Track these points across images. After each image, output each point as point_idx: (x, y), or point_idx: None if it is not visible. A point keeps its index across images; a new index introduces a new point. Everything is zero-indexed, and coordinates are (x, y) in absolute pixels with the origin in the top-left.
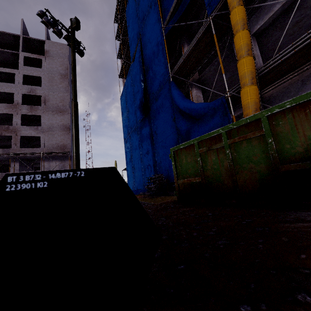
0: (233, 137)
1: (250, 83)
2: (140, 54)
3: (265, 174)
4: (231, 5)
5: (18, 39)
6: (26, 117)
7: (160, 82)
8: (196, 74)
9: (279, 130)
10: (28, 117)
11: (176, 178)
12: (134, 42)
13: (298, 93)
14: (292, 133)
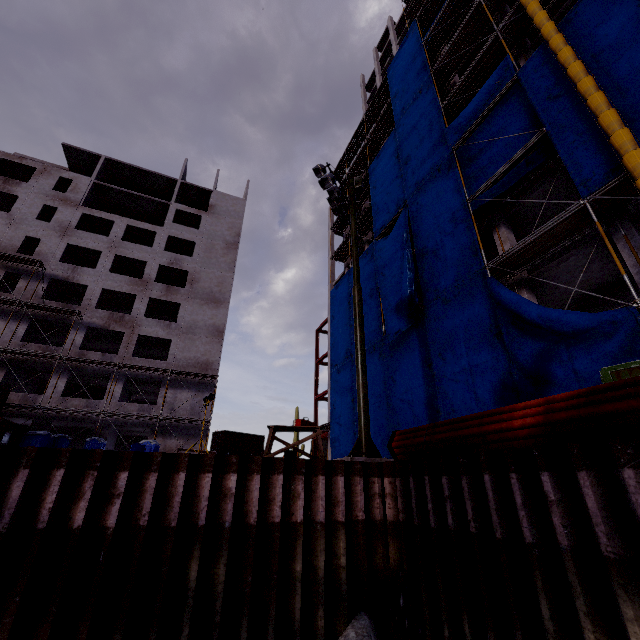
0: None
1: None
2: (406, 230)
3: None
4: None
5: (173, 184)
6: (152, 304)
7: (459, 275)
8: (523, 269)
9: None
10: (156, 304)
11: None
12: (389, 211)
13: None
14: None
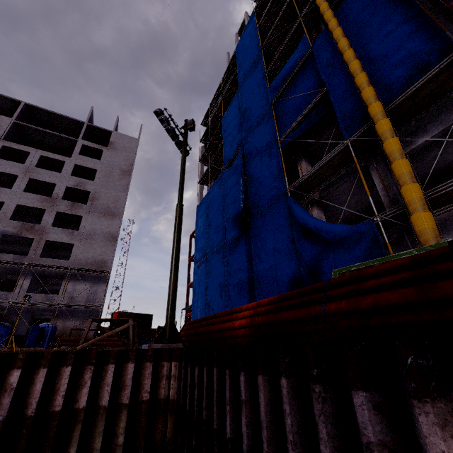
0: None
1: (422, 209)
2: (242, 162)
3: None
4: (383, 135)
5: (81, 125)
6: (61, 216)
7: (271, 196)
8: (316, 192)
9: None
10: (64, 216)
11: None
12: (232, 149)
13: None
14: None
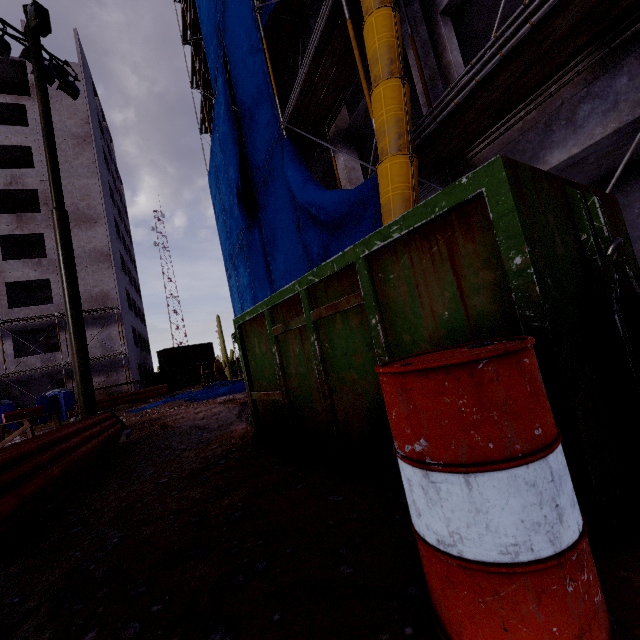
0: (320, 303)
1: (394, 150)
2: (225, 77)
3: (375, 400)
4: None
5: None
6: (14, 241)
7: (267, 143)
8: (344, 116)
9: (390, 295)
10: (18, 239)
11: (248, 388)
12: (214, 48)
13: (538, 153)
14: (412, 305)
